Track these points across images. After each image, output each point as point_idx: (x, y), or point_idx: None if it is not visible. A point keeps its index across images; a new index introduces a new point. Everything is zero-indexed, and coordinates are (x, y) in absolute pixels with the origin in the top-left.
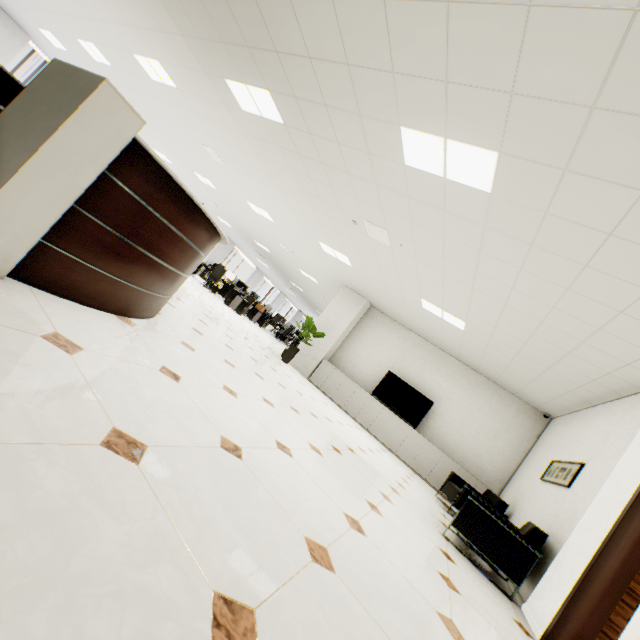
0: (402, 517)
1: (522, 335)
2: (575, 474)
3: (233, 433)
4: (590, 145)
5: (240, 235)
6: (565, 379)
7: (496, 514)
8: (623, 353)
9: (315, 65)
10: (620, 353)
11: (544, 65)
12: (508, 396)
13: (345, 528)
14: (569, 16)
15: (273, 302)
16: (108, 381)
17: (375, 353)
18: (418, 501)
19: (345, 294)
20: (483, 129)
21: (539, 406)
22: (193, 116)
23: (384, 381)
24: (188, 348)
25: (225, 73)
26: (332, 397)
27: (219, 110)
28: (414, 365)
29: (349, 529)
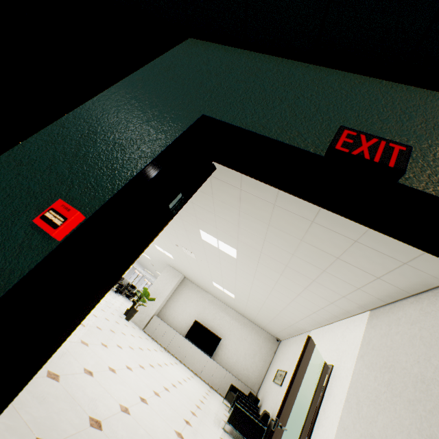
0: (202, 424)
1: (259, 305)
2: (283, 378)
3: (123, 400)
4: (263, 259)
5: None
6: (280, 324)
7: (248, 410)
8: (294, 317)
9: None
10: (293, 317)
11: (246, 238)
12: (260, 330)
13: (176, 438)
14: (249, 233)
15: None
16: (75, 391)
17: (187, 308)
18: (211, 410)
19: (169, 270)
20: (230, 242)
21: (274, 335)
22: None
23: (193, 327)
24: (85, 345)
25: None
26: (159, 342)
27: None
28: (210, 314)
29: (177, 438)
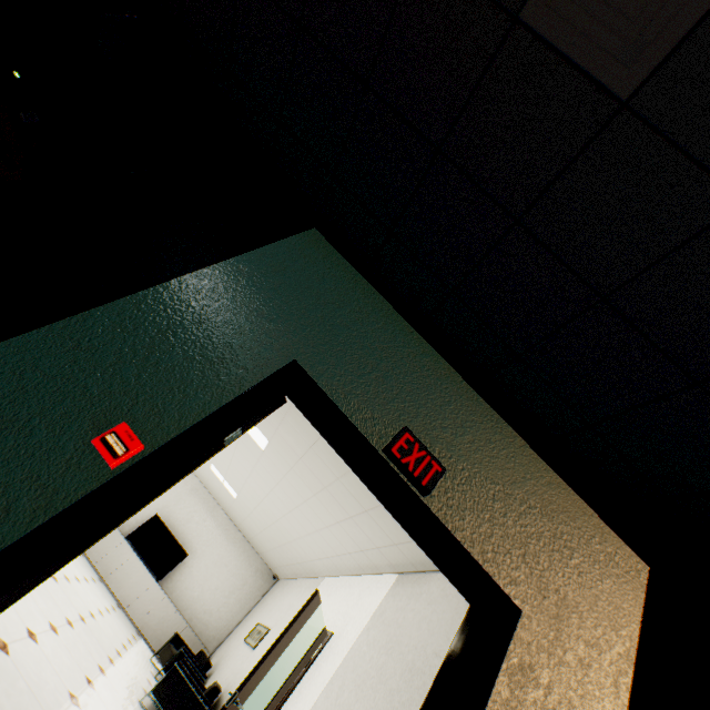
0: (111, 688)
1: (269, 521)
2: (262, 638)
3: (2, 629)
4: (300, 467)
5: None
6: (287, 556)
7: (191, 677)
8: (311, 553)
9: None
10: (310, 553)
11: (288, 434)
12: (255, 555)
13: (69, 703)
14: (296, 431)
15: None
16: None
17: None
18: (130, 669)
19: None
20: (265, 429)
21: (273, 568)
22: None
23: (147, 524)
24: None
25: None
26: None
27: None
28: (185, 511)
29: (71, 704)
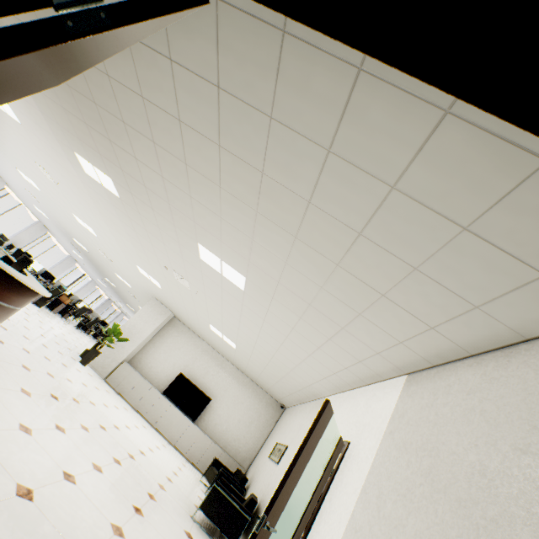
0: (161, 512)
1: (266, 360)
2: (282, 454)
3: (27, 477)
4: (280, 293)
5: (57, 227)
6: (288, 387)
7: (229, 494)
8: (308, 379)
9: (148, 191)
10: (307, 379)
11: (260, 259)
12: (262, 392)
13: (109, 536)
14: (266, 251)
15: (81, 288)
16: None
17: (172, 356)
18: (181, 491)
19: (154, 304)
20: (239, 266)
21: (279, 400)
22: (33, 145)
23: (175, 381)
24: None
25: (76, 149)
26: (126, 397)
27: (63, 159)
28: (201, 368)
29: (112, 536)
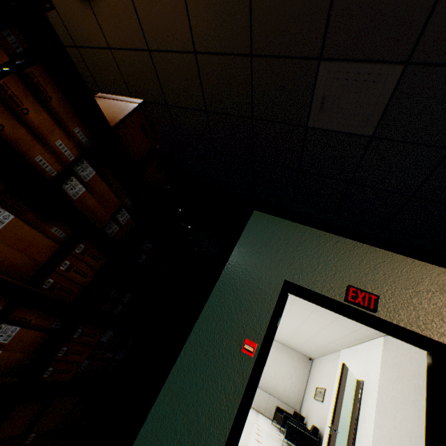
0: (267, 441)
1: (292, 332)
2: (324, 394)
3: None
4: (296, 302)
5: None
6: (312, 346)
7: (300, 426)
8: (325, 341)
9: None
10: (324, 341)
11: None
12: (292, 351)
13: None
14: None
15: None
16: None
17: None
18: (267, 430)
19: None
20: None
21: (306, 354)
22: None
23: None
24: None
25: None
26: None
27: None
28: None
29: None
